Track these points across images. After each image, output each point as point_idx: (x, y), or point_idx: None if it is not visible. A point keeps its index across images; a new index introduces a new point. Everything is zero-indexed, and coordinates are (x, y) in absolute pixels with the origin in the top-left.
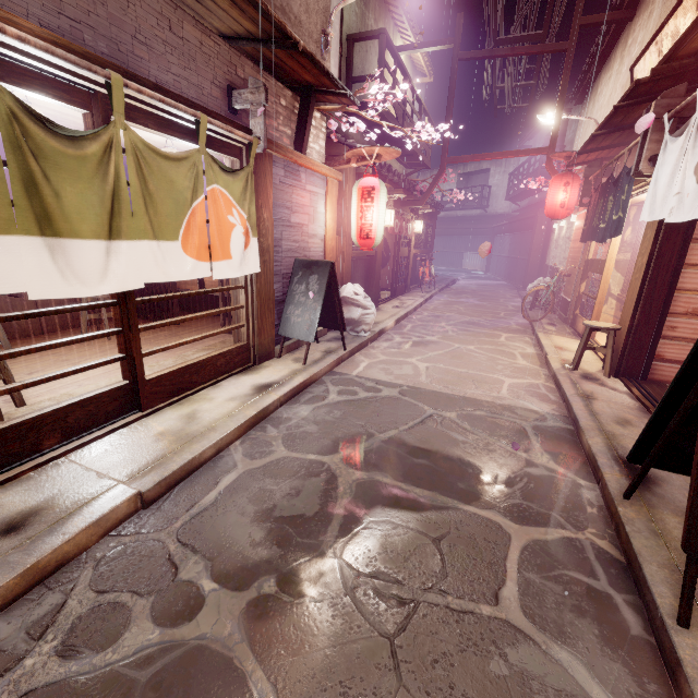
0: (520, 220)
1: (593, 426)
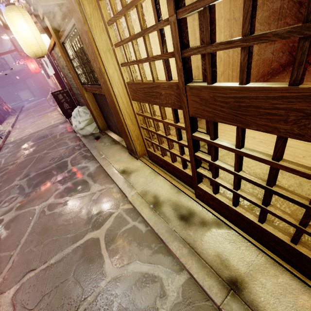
0: (30, 72)
1: None
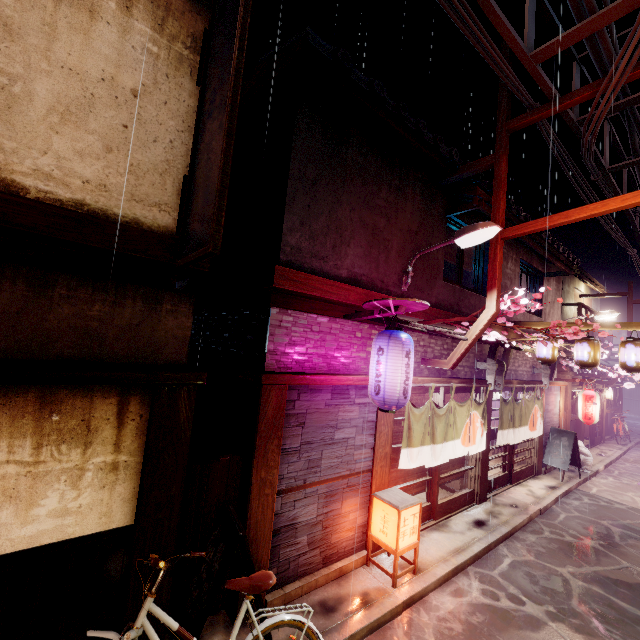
0: None
1: None
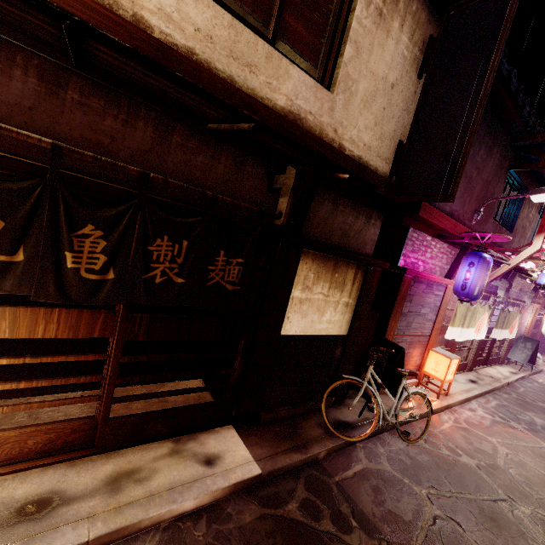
0: None
1: None
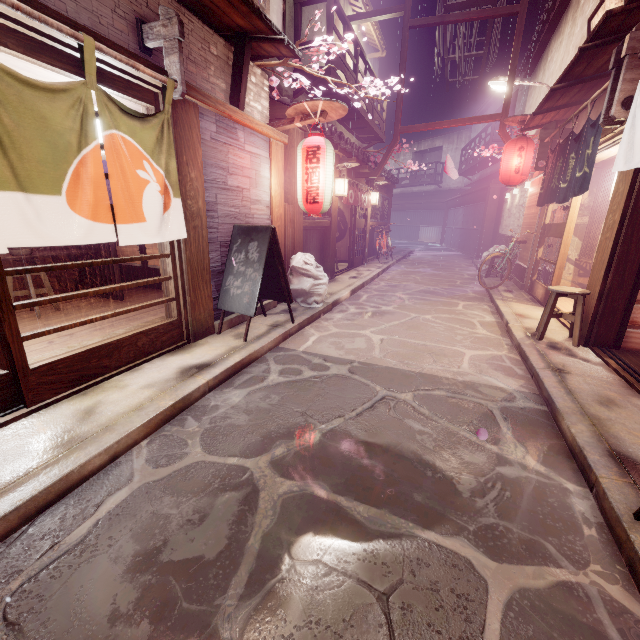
0: (473, 193)
1: (573, 409)
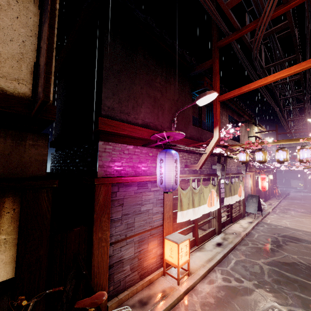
0: None
1: None
